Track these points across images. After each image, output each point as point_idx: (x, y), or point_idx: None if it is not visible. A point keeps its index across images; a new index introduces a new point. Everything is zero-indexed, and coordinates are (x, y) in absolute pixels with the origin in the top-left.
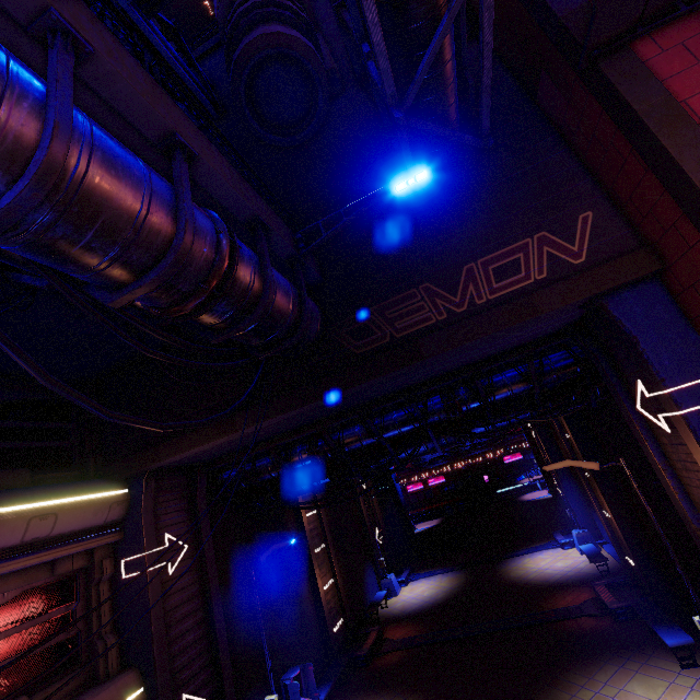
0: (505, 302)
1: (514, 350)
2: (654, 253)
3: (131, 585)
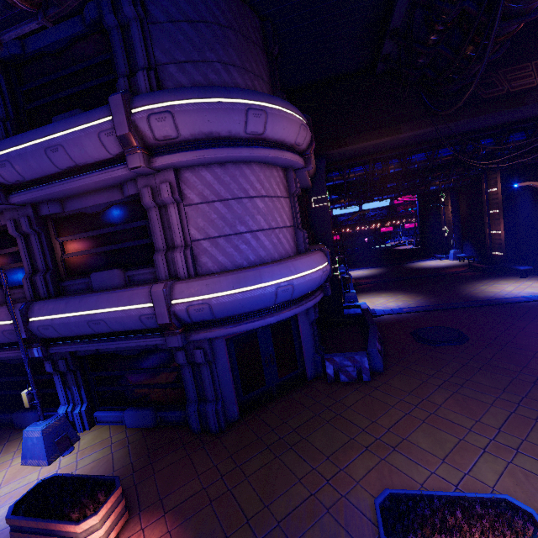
0: None
1: (535, 118)
2: None
3: (318, 210)
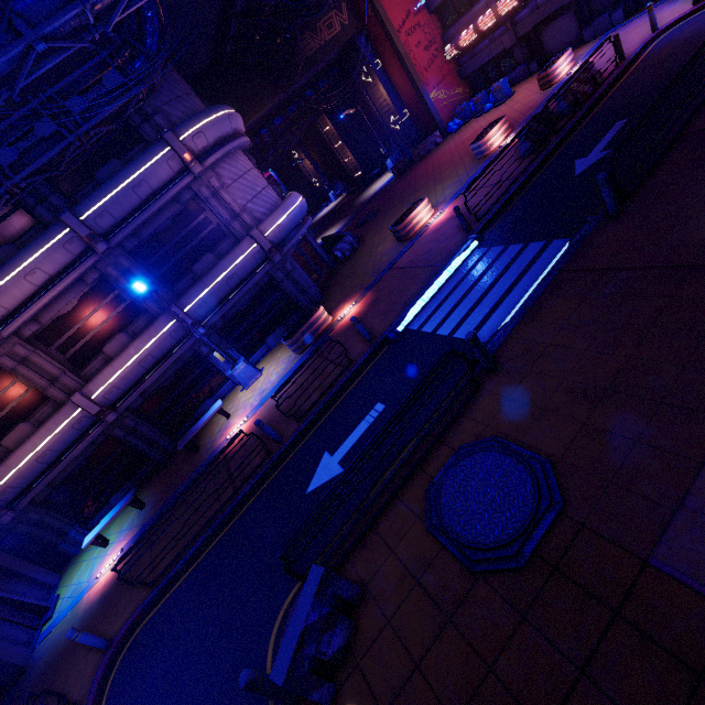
0: (333, 39)
1: (325, 68)
2: (362, 20)
3: None
